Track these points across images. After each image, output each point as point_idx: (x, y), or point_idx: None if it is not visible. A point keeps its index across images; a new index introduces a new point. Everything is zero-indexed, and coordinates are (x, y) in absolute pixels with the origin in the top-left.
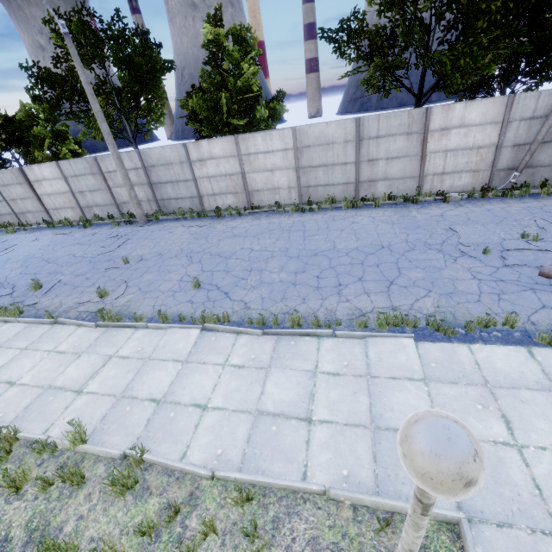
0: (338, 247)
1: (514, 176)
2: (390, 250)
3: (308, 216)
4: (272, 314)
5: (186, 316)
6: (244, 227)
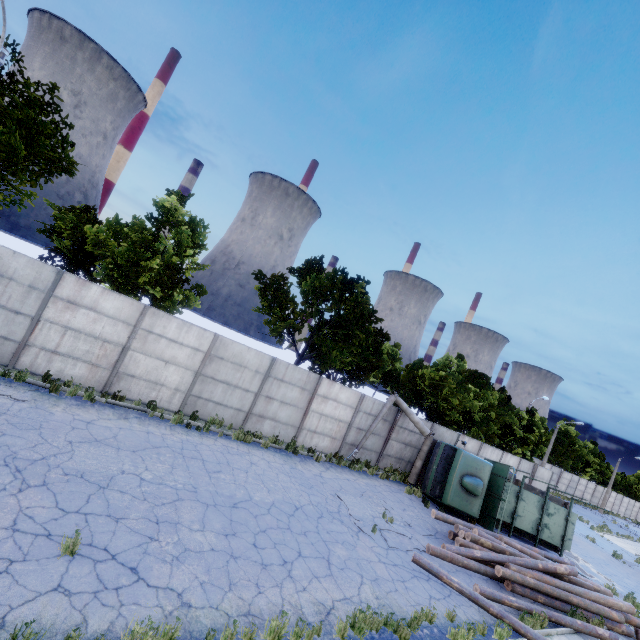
0: (255, 497)
1: (355, 452)
2: (305, 513)
3: (197, 436)
4: (230, 617)
5: (84, 633)
6: (109, 427)
